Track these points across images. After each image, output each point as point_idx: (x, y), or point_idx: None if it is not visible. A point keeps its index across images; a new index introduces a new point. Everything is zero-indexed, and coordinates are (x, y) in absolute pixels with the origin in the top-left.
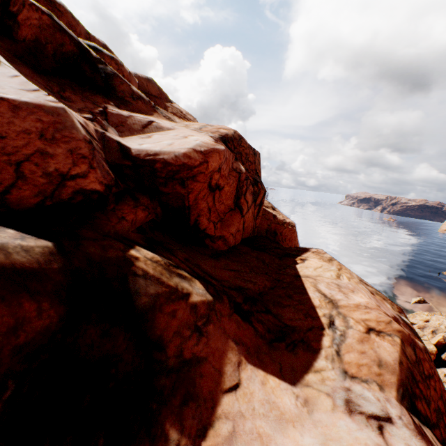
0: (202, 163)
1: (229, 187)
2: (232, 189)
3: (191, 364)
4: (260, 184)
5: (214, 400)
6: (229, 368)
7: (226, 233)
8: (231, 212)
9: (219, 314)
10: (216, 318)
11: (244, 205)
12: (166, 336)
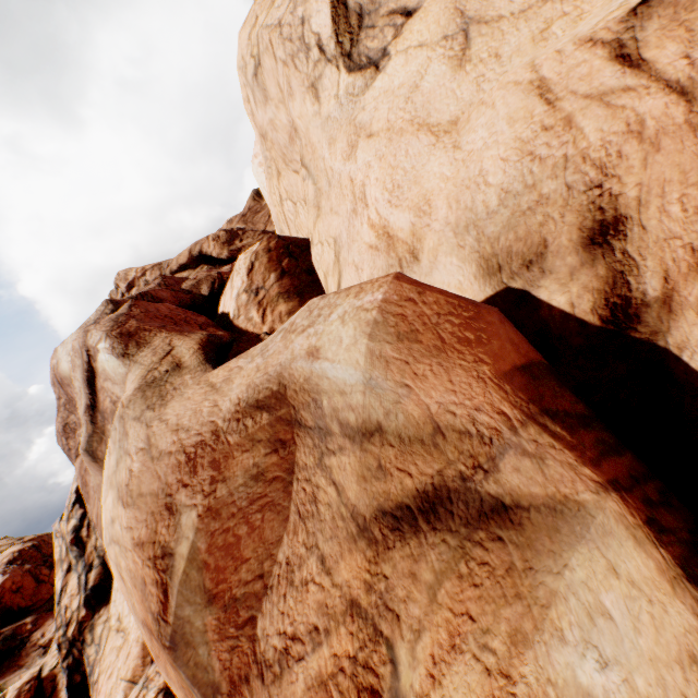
0: (3, 589)
1: (28, 580)
2: (31, 579)
3: (37, 630)
4: (52, 557)
5: (48, 628)
6: (51, 621)
7: (42, 596)
8: (39, 587)
9: (43, 616)
10: (42, 618)
11: (46, 577)
12: (25, 632)
